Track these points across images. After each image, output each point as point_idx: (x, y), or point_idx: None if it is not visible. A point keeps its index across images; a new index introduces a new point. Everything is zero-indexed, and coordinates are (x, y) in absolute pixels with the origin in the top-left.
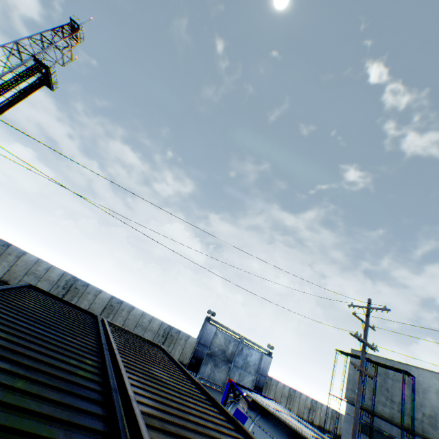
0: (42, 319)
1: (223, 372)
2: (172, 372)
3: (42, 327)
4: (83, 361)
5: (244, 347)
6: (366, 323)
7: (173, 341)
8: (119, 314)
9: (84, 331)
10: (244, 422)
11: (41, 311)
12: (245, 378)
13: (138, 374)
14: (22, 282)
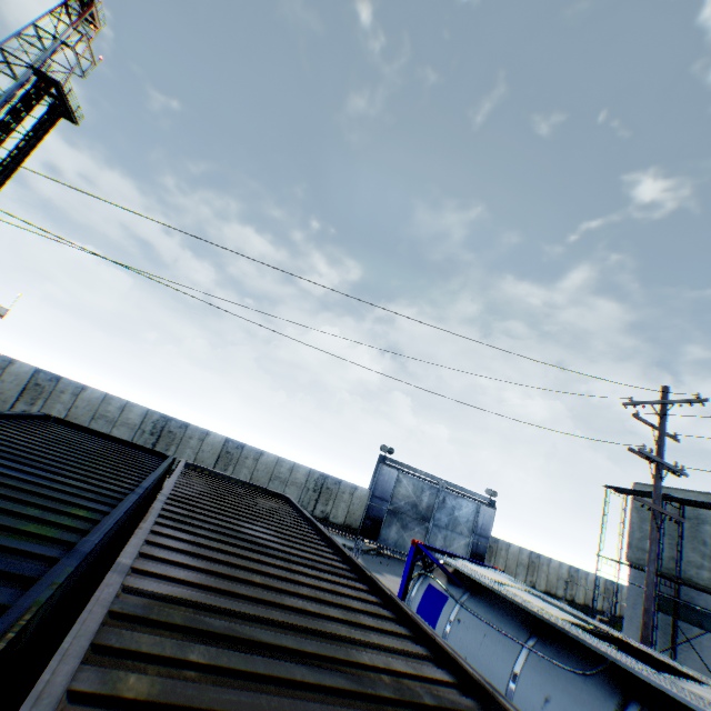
0: (24, 455)
1: (418, 536)
2: (291, 530)
3: (6, 463)
4: (63, 512)
5: (447, 497)
6: (660, 429)
7: (331, 498)
8: (241, 464)
9: (118, 473)
10: (442, 605)
11: (38, 445)
12: (455, 543)
13: (201, 532)
14: None
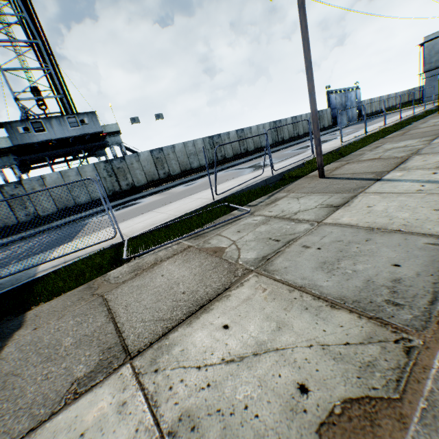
0: None
1: (345, 116)
2: None
3: None
4: None
5: (347, 94)
6: None
7: (322, 119)
8: (299, 125)
9: None
10: None
11: None
12: (353, 111)
13: None
14: (261, 143)
